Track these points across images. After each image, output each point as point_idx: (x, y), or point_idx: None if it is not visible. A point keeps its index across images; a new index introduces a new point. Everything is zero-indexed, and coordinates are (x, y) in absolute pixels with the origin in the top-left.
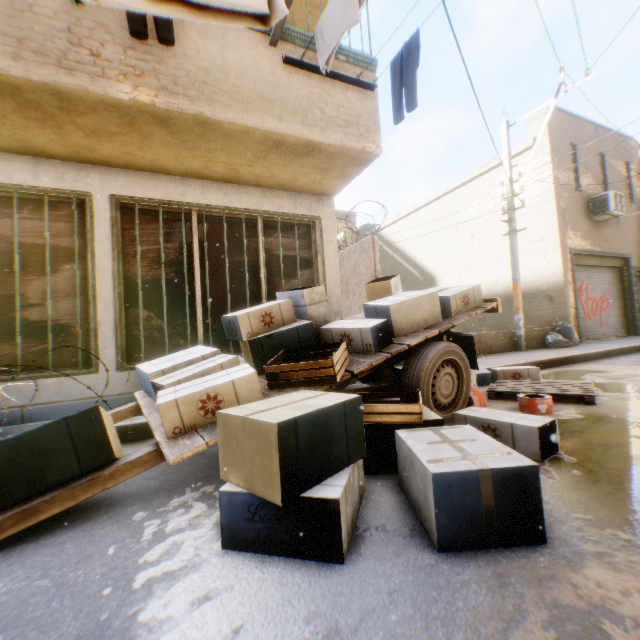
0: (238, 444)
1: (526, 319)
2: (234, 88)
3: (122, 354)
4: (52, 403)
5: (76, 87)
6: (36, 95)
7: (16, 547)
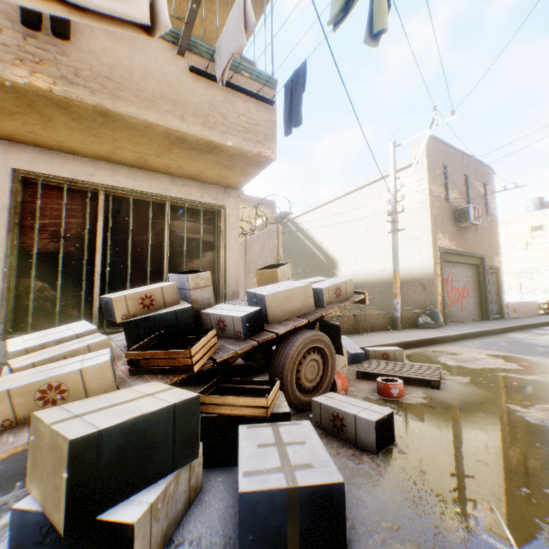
0: (42, 454)
1: (405, 302)
2: (138, 86)
3: (7, 324)
4: None
5: None
6: None
7: None
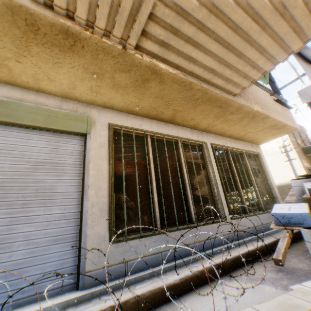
0: None
1: None
2: (269, 107)
3: (230, 211)
4: (217, 237)
5: (247, 106)
6: (232, 108)
7: None
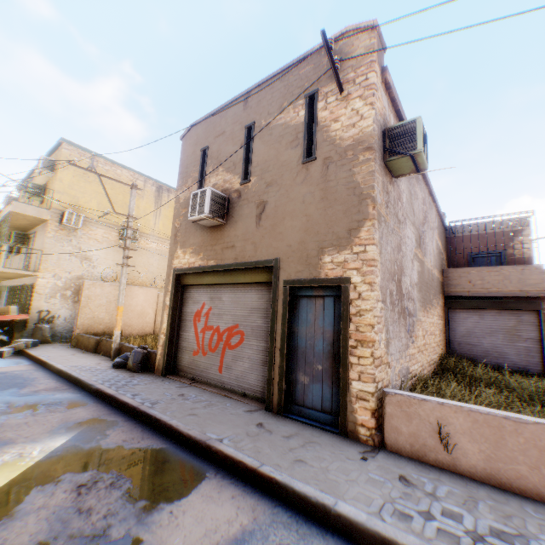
0: None
1: None
2: None
3: None
4: None
5: None
6: None
7: None
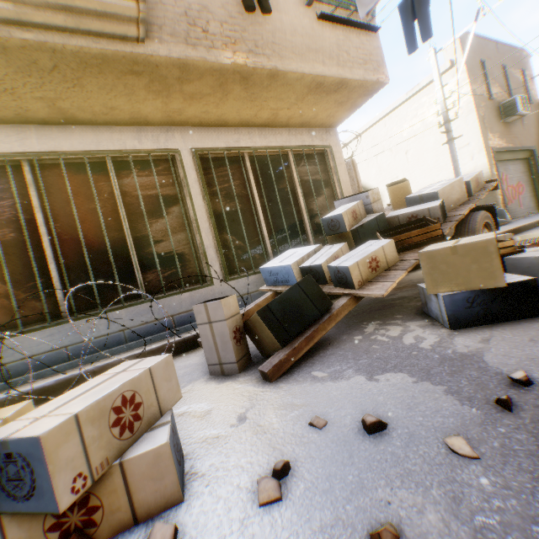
0: (448, 265)
1: None
2: (291, 44)
3: (225, 269)
4: (189, 311)
5: (198, 59)
6: (166, 70)
7: (306, 361)
